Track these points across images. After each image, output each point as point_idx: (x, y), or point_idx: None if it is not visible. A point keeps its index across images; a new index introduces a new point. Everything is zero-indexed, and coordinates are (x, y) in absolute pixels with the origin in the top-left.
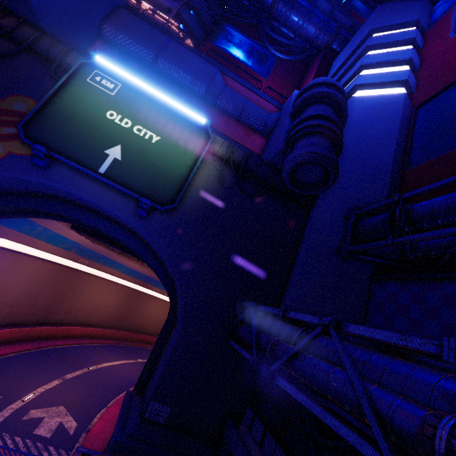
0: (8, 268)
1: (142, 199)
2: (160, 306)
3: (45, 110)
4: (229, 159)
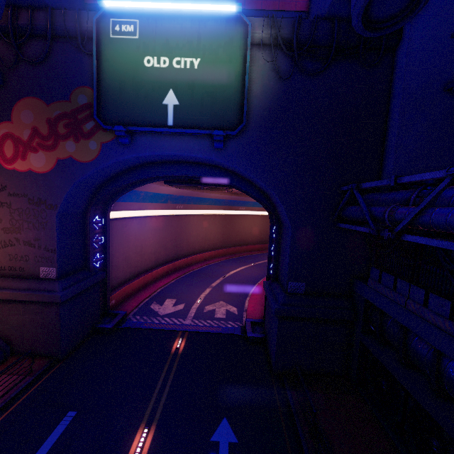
0: (139, 230)
1: (214, 132)
2: (250, 220)
3: (101, 91)
4: (277, 41)
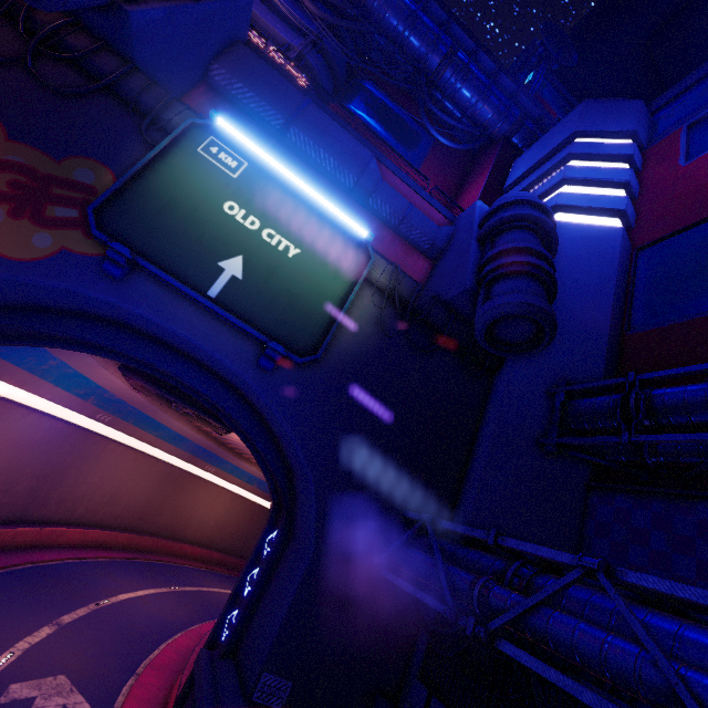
0: None
1: (271, 343)
2: (212, 495)
3: (130, 188)
4: (392, 292)
